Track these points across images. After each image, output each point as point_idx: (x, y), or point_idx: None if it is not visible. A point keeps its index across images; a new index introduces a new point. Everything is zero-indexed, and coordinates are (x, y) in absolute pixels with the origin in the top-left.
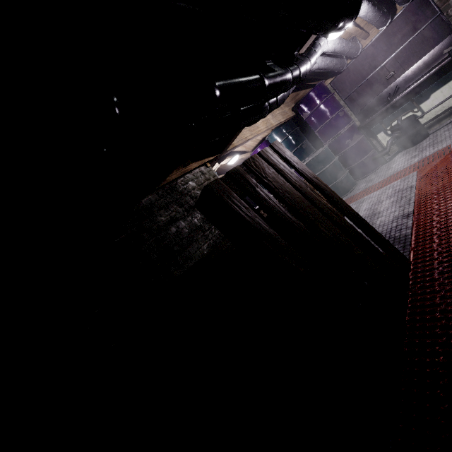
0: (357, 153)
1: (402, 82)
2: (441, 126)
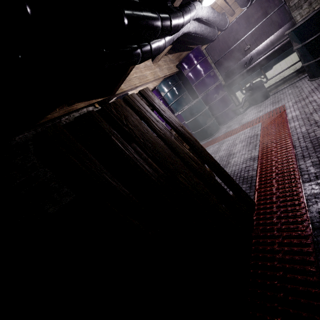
0: (221, 105)
1: (255, 54)
2: (277, 90)
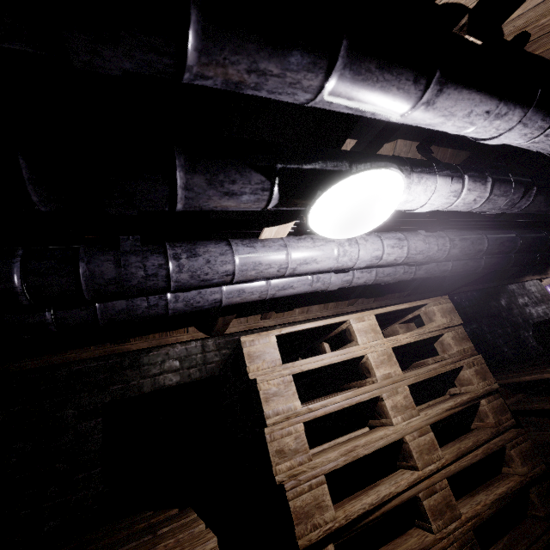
0: None
1: None
2: None
